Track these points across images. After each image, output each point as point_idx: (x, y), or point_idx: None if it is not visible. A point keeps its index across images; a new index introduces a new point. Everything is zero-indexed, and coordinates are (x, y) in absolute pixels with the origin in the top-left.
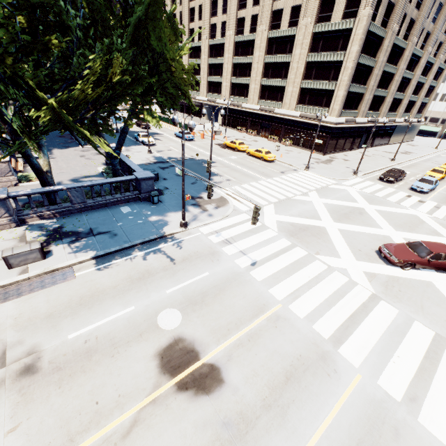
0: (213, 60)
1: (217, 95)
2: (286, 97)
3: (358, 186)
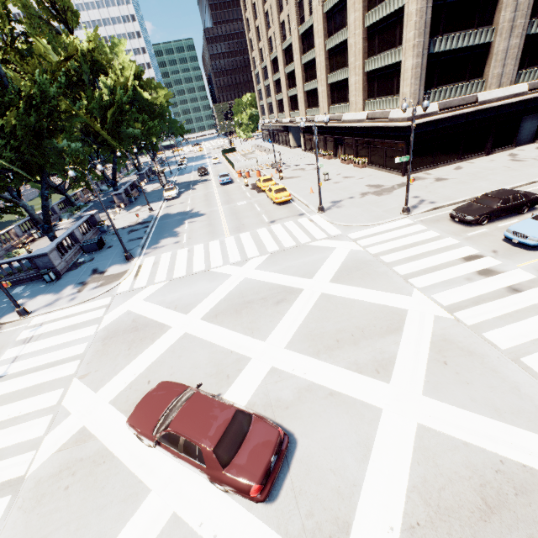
0: (288, 69)
1: (297, 112)
2: (351, 93)
3: (374, 238)
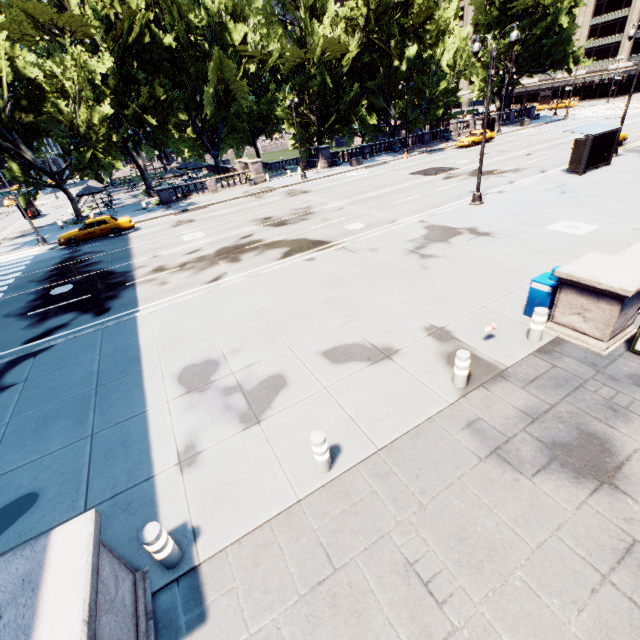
0: None
1: None
2: None
3: None
